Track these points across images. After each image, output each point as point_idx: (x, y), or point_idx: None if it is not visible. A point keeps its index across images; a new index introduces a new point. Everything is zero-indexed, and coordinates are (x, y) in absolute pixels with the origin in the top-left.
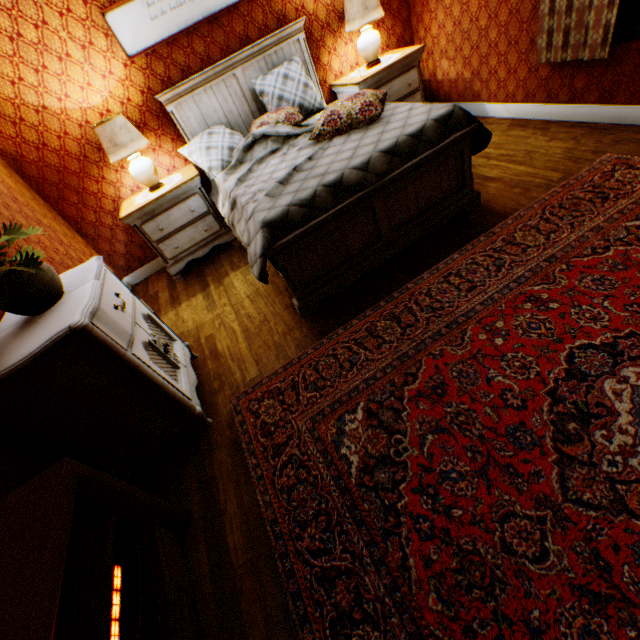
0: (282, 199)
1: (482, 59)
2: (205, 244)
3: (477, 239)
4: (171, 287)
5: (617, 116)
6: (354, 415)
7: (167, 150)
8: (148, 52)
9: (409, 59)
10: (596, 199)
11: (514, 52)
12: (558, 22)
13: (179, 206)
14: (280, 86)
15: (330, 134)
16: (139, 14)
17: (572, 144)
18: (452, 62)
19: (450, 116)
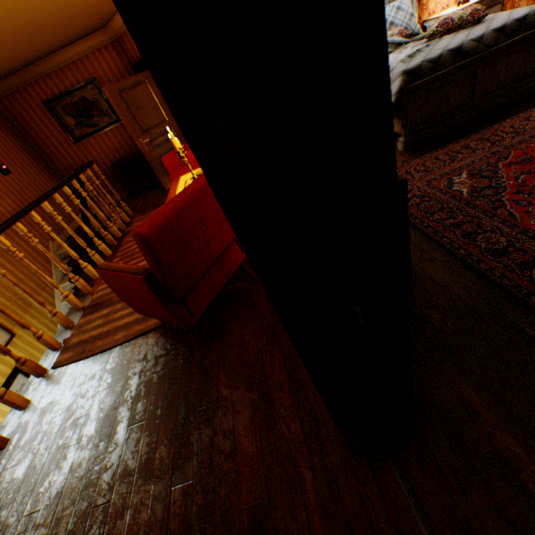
0: (413, 62)
1: None
2: None
3: None
4: None
5: None
6: (458, 178)
7: None
8: None
9: None
10: None
11: None
12: None
13: None
14: (392, 15)
15: (440, 34)
16: None
17: None
18: (531, 1)
19: None
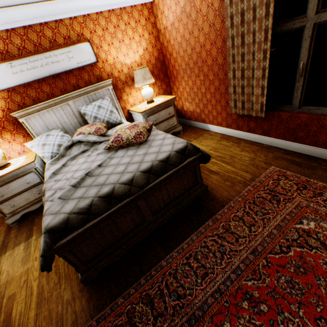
0: (69, 203)
1: (204, 105)
2: (38, 201)
3: (207, 221)
4: (7, 232)
5: (272, 142)
6: None
7: (19, 141)
8: (9, 89)
9: (168, 102)
10: (273, 199)
11: (219, 105)
12: (238, 97)
13: (18, 180)
14: (96, 111)
15: (116, 147)
16: (4, 70)
17: (253, 155)
18: (190, 104)
19: (185, 148)
